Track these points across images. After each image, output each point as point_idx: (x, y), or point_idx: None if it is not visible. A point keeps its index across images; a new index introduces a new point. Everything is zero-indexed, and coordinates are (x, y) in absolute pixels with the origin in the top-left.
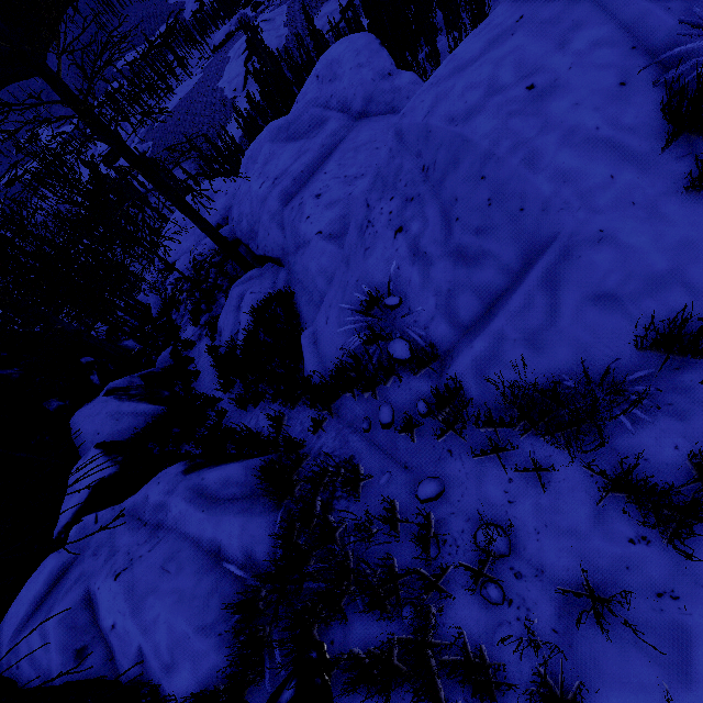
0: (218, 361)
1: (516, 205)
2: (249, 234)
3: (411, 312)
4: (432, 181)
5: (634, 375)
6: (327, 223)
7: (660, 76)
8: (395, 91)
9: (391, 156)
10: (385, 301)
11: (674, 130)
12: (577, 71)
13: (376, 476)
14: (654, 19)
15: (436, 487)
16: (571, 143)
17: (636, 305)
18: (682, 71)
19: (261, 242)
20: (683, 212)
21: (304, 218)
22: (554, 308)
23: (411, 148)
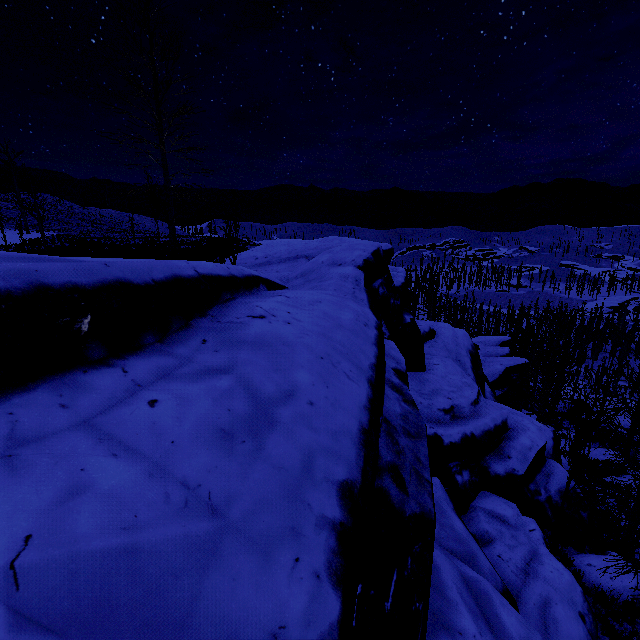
0: (574, 451)
1: None
2: None
3: None
4: None
5: None
6: None
7: None
8: None
9: None
10: None
11: None
12: None
13: None
14: None
15: None
16: None
17: None
18: None
19: None
20: None
21: None
22: None
23: None
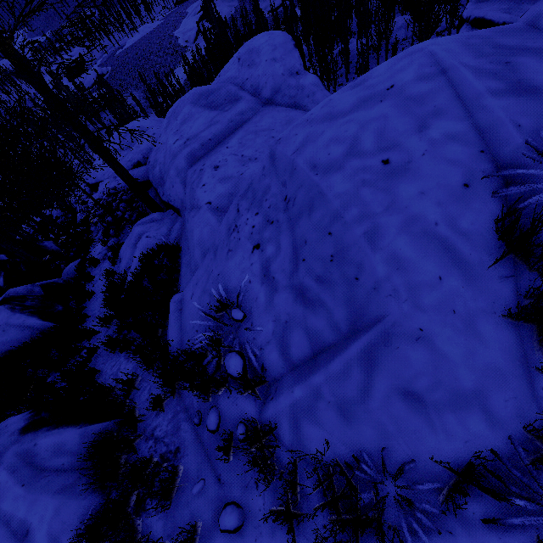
0: (107, 292)
1: (353, 273)
2: (159, 180)
3: (252, 328)
4: (290, 214)
5: (424, 485)
6: (217, 196)
7: (500, 188)
8: (299, 88)
9: (263, 174)
10: (231, 312)
11: (503, 255)
12: (429, 160)
13: (191, 480)
14: (504, 131)
15: (236, 520)
16: (411, 231)
17: (439, 416)
18: (520, 190)
19: (167, 191)
20: (497, 335)
21: (201, 184)
22: (367, 386)
23: (279, 175)
